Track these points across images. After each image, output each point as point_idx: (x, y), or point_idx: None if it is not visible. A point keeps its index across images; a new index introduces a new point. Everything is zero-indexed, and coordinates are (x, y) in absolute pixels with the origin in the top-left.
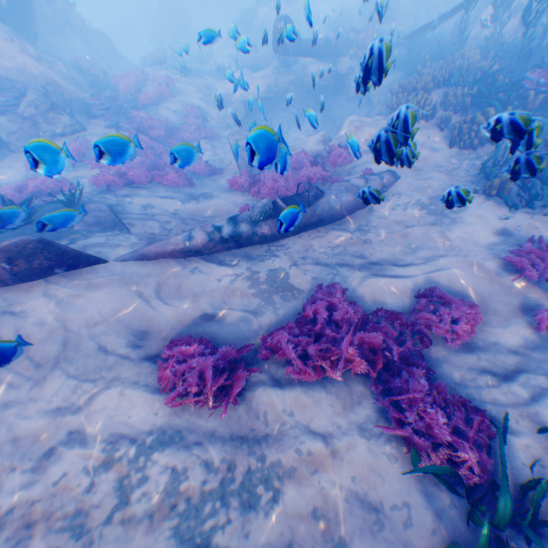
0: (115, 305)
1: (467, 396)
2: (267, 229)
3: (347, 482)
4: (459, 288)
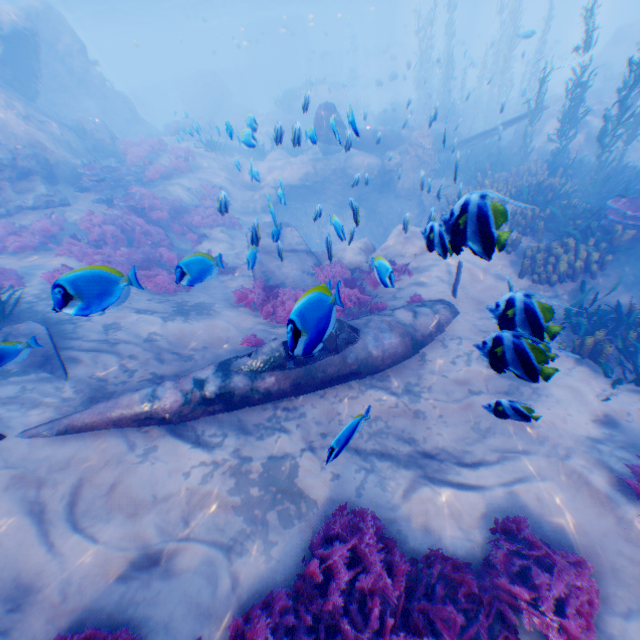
0: None
1: None
2: (275, 383)
3: None
4: (556, 520)
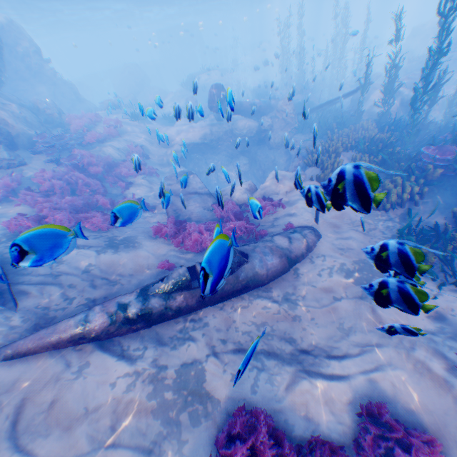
0: None
1: None
2: (184, 301)
3: None
4: (408, 403)
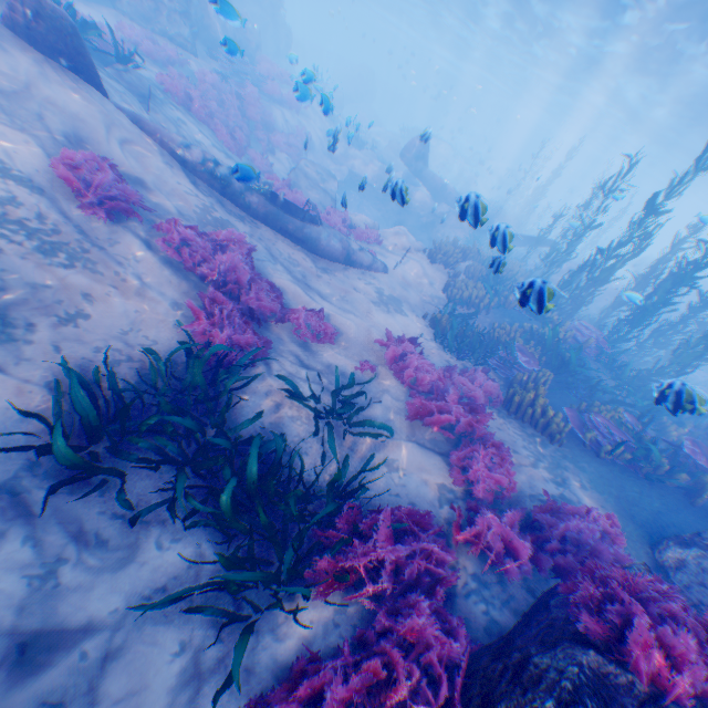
0: (83, 113)
1: (269, 352)
2: (255, 202)
3: (131, 309)
4: (342, 330)
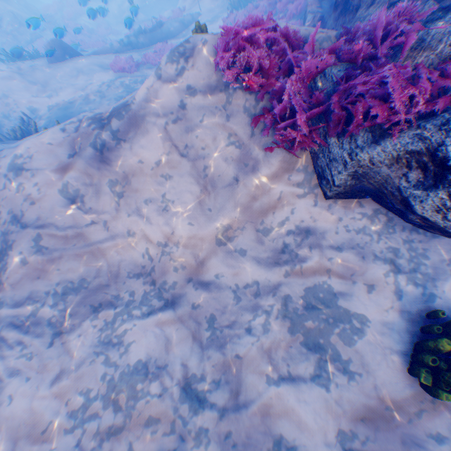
0: (92, 62)
1: None
2: (143, 41)
3: None
4: None
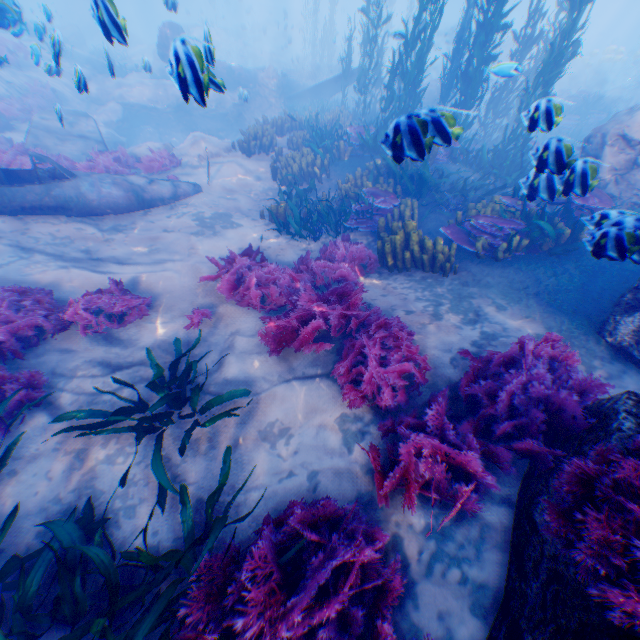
0: None
1: (50, 384)
2: None
3: None
4: (159, 289)
